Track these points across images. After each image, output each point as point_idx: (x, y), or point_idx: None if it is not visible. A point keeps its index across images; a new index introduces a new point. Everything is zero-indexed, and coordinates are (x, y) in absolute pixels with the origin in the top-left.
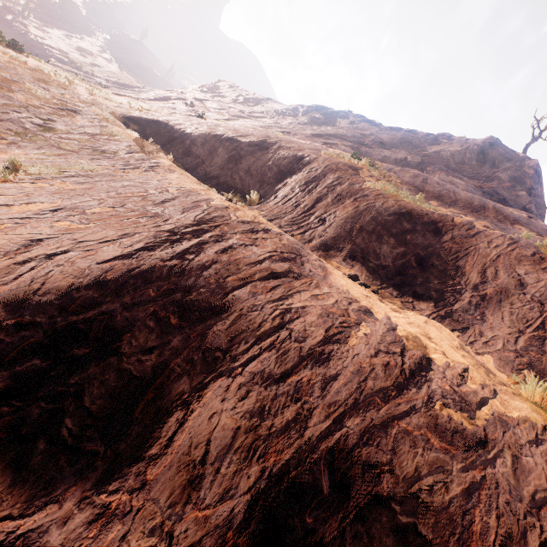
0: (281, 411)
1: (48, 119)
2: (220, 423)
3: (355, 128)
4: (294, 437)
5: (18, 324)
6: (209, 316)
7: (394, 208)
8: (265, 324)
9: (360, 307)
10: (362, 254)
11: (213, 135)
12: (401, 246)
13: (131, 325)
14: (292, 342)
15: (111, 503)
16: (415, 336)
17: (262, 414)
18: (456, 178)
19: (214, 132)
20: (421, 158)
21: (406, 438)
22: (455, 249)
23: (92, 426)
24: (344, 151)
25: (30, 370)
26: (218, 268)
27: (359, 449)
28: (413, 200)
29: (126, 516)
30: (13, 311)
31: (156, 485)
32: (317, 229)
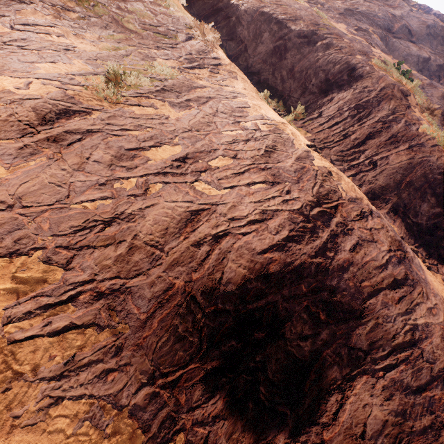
0: (419, 417)
1: None
2: (372, 413)
3: (386, 2)
4: (431, 439)
5: (214, 311)
6: (351, 318)
7: None
8: (398, 337)
9: None
10: (404, 209)
11: (260, 12)
12: (438, 207)
13: (290, 315)
14: (424, 361)
15: None
16: None
17: (405, 416)
18: None
19: (261, 7)
20: None
21: None
22: None
23: (278, 393)
24: (377, 45)
25: (231, 350)
26: (354, 271)
27: None
28: None
29: None
30: (208, 299)
31: None
32: (367, 174)
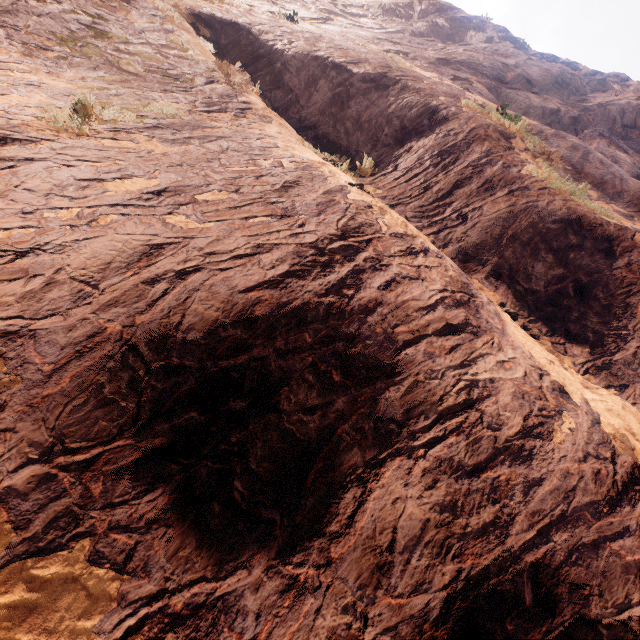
0: (477, 511)
1: (97, 15)
2: (406, 511)
3: (495, 52)
4: (494, 542)
5: (166, 367)
6: (378, 377)
7: (561, 213)
8: (448, 398)
9: (552, 383)
10: (510, 272)
11: (313, 57)
12: (559, 267)
13: (287, 377)
14: (485, 428)
15: (299, 576)
16: (623, 434)
17: (455, 511)
18: (620, 150)
19: (314, 51)
20: (579, 113)
21: (618, 563)
22: (630, 280)
23: (263, 491)
24: (481, 95)
25: (190, 424)
26: (384, 313)
27: (567, 567)
28: (580, 196)
29: (317, 591)
30: (157, 350)
31: (343, 565)
32: (455, 229)
